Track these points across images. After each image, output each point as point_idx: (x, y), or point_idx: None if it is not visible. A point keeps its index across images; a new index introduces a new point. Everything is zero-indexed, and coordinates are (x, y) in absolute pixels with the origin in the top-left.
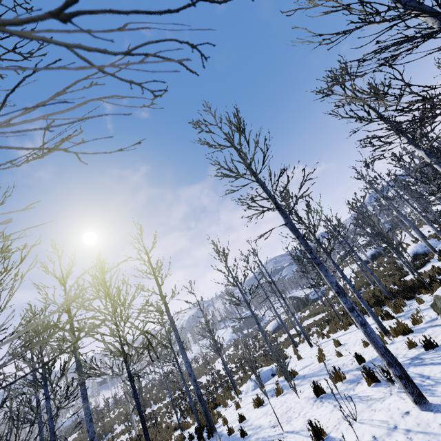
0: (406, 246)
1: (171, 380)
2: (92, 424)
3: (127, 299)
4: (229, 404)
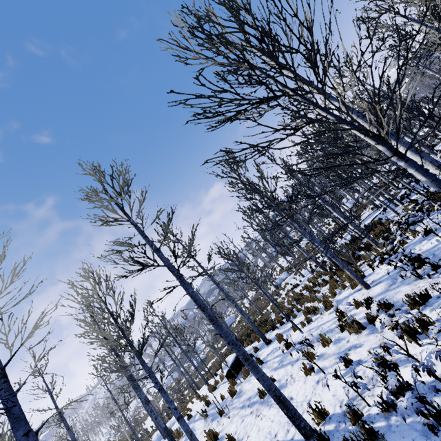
0: (276, 276)
1: None
2: None
3: None
4: None
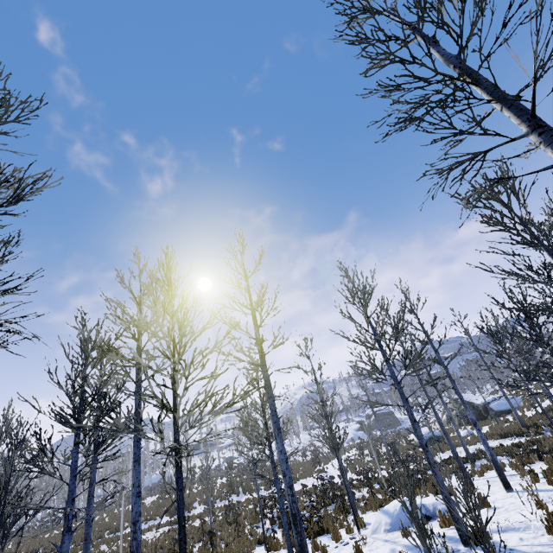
0: None
1: (267, 469)
2: (139, 501)
3: (192, 319)
4: (343, 539)
